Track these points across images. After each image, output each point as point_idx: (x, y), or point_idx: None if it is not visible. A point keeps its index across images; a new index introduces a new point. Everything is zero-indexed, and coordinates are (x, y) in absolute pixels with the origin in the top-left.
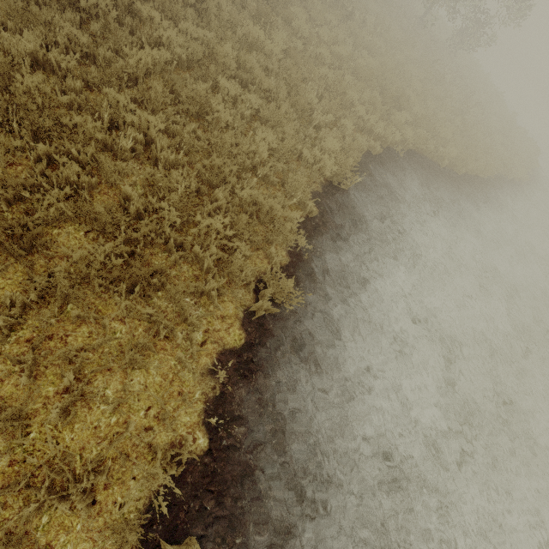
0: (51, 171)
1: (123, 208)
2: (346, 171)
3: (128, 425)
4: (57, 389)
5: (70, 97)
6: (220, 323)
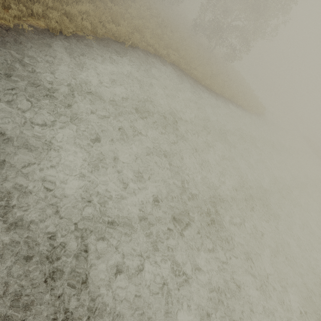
0: None
1: None
2: (123, 35)
3: None
4: None
5: None
6: (35, 23)
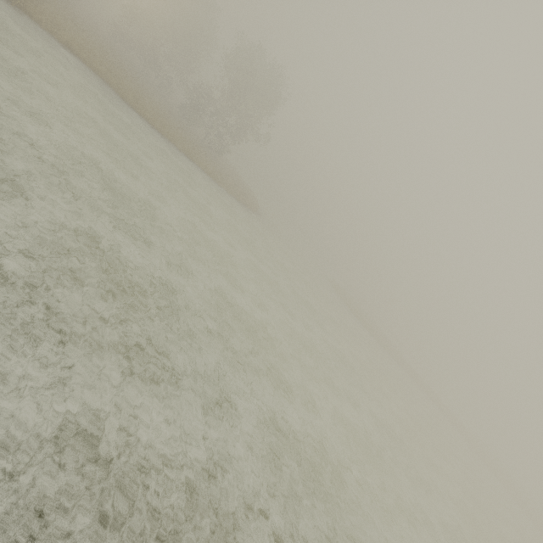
0: None
1: None
2: None
3: None
4: None
5: None
6: None
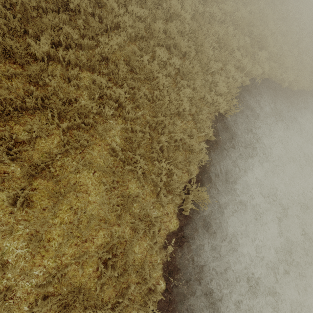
0: (73, 142)
1: (111, 154)
2: (231, 107)
3: (129, 285)
4: (93, 269)
5: (73, 82)
6: (166, 217)
